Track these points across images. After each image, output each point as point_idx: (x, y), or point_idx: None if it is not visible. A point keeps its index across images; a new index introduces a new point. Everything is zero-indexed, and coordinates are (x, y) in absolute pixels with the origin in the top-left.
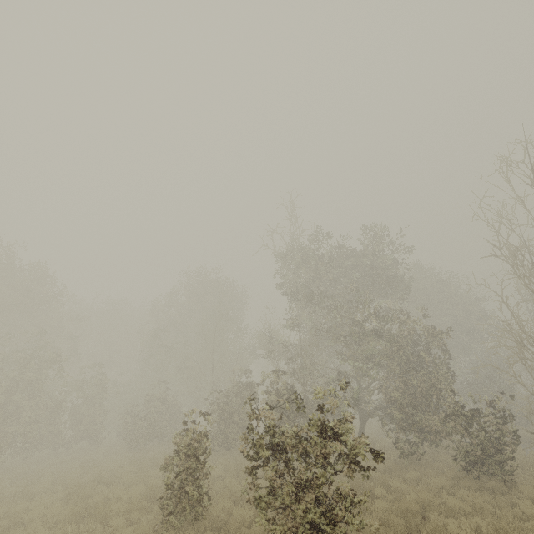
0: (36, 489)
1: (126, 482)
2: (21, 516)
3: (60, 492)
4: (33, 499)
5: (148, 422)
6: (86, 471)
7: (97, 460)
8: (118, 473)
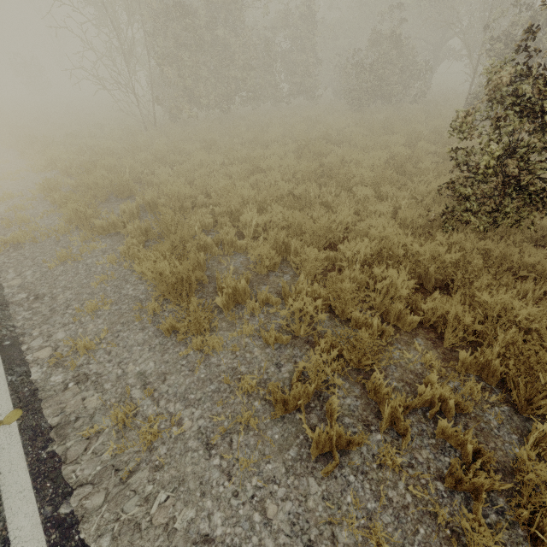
0: (268, 138)
1: (359, 145)
2: (259, 162)
3: (290, 145)
4: (268, 147)
5: (373, 75)
6: (310, 128)
7: (318, 117)
8: (346, 134)
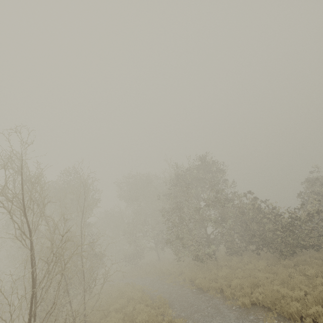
0: None
1: None
2: None
3: None
4: None
5: None
6: None
7: None
8: None
